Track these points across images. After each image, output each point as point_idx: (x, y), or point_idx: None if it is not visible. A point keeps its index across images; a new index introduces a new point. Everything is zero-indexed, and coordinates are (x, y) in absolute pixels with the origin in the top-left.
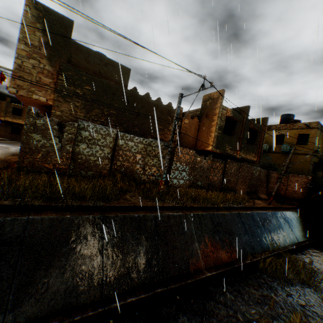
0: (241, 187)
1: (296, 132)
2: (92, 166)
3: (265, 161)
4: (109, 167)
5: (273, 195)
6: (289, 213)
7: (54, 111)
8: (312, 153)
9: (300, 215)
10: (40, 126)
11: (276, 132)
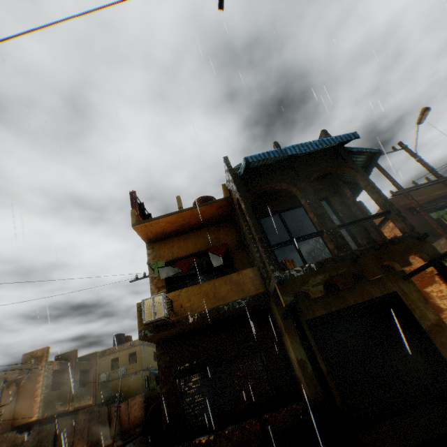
0: (81, 444)
1: (128, 351)
2: None
3: (106, 392)
4: None
5: (114, 432)
6: (131, 444)
7: None
8: (142, 368)
9: (142, 440)
10: None
11: (112, 356)
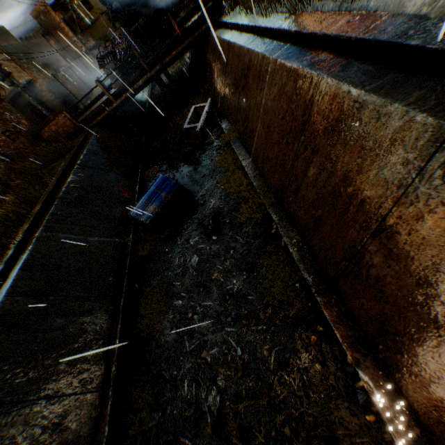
0: None
1: (79, 2)
2: (87, 91)
3: None
4: (88, 88)
5: None
6: None
7: (40, 81)
8: (103, 13)
9: None
10: (64, 81)
11: None
